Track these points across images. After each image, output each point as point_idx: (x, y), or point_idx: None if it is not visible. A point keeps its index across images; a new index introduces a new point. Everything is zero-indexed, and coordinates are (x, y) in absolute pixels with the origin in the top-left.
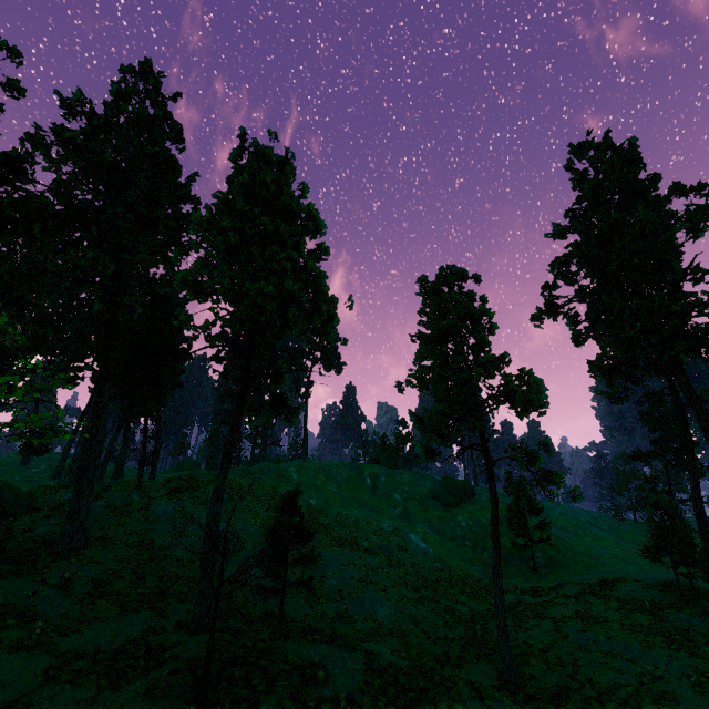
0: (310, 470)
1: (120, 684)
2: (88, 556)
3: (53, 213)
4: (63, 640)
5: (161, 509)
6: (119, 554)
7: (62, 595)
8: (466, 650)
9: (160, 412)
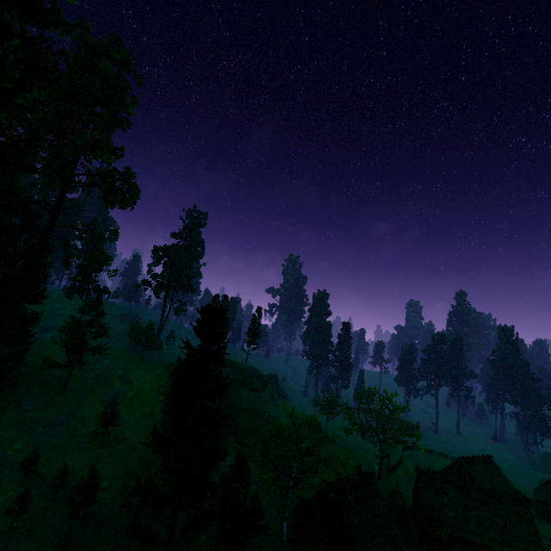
0: None
1: None
2: None
3: None
4: None
5: None
6: None
7: None
8: None
9: None
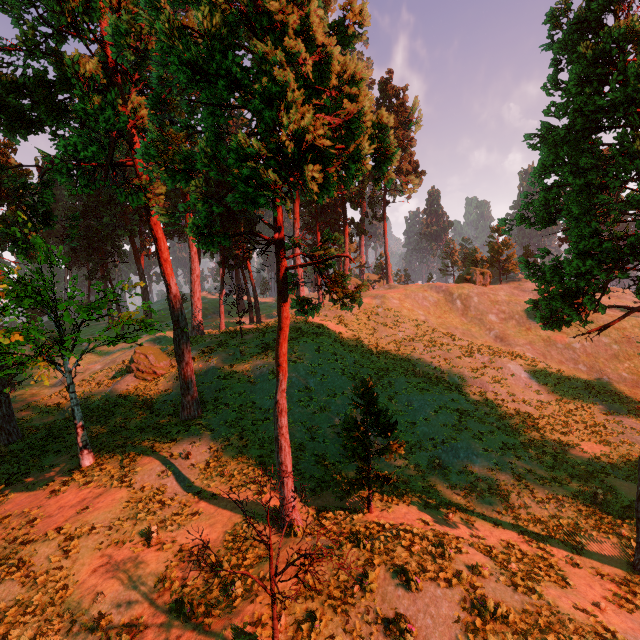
0: (395, 299)
1: (209, 622)
2: (203, 425)
3: (49, 84)
4: (180, 533)
5: (257, 369)
6: (228, 419)
7: (187, 466)
8: (582, 515)
9: (248, 264)
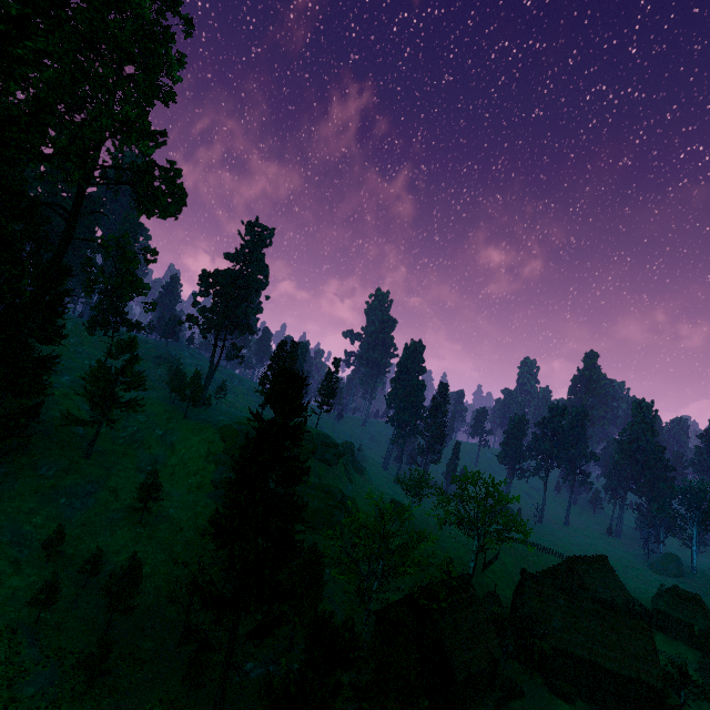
0: None
1: None
2: None
3: None
4: None
5: None
6: None
7: None
8: None
9: None
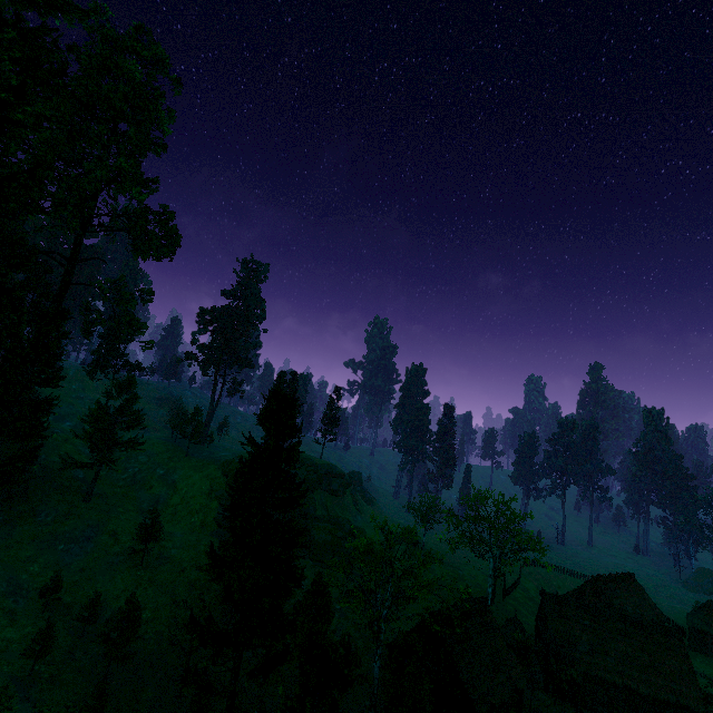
0: None
1: None
2: None
3: None
4: None
5: None
6: None
7: None
8: None
9: None
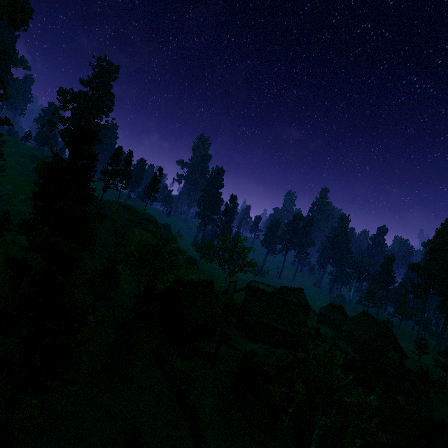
0: None
1: None
2: None
3: None
4: None
5: None
6: None
7: None
8: None
9: None
